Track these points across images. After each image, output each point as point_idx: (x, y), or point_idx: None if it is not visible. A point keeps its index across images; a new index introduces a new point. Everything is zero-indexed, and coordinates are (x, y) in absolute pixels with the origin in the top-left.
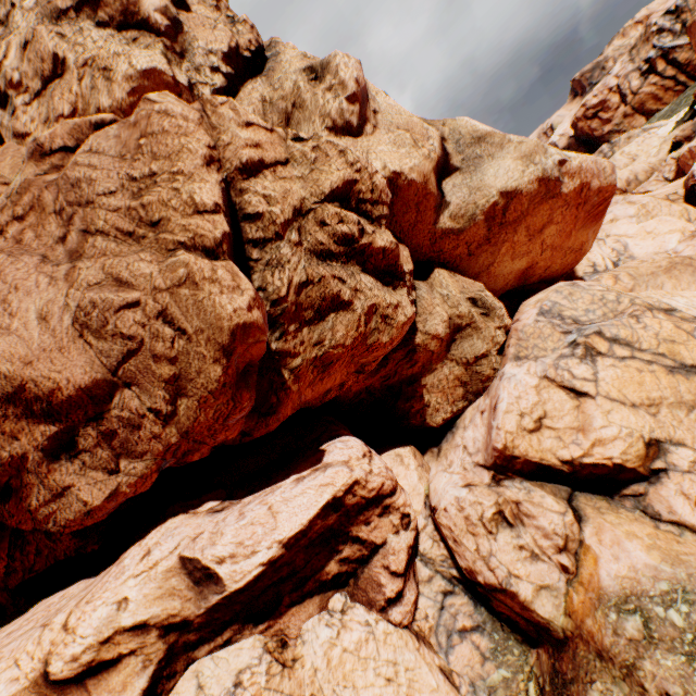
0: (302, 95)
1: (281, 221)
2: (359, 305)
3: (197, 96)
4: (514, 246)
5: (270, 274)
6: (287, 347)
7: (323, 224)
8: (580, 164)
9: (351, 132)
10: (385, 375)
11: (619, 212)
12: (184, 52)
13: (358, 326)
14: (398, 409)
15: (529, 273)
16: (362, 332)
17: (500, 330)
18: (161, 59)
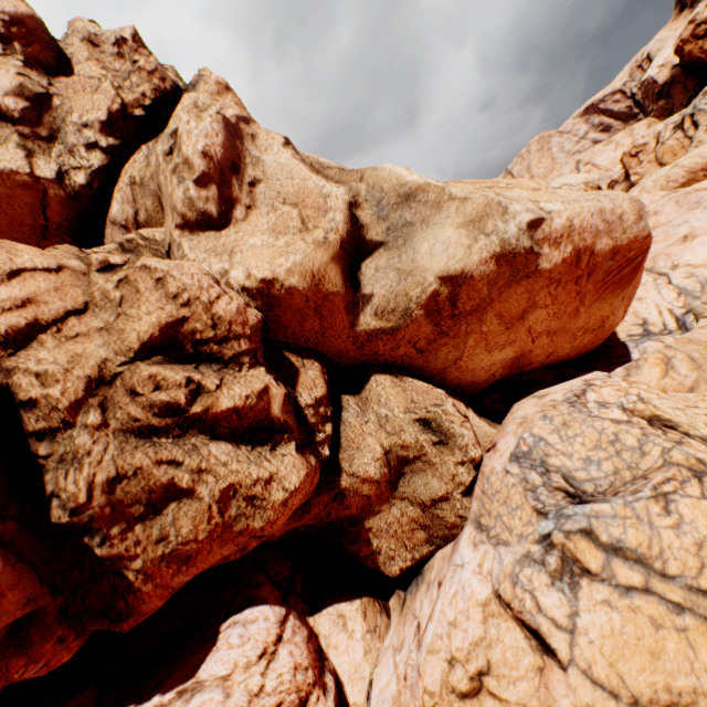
0: (159, 176)
1: (64, 404)
2: (206, 490)
3: (70, 185)
4: (486, 336)
5: (63, 474)
6: (117, 551)
7: (134, 393)
8: (569, 221)
9: (212, 223)
10: (315, 517)
11: (698, 223)
12: (55, 133)
13: (210, 517)
14: (346, 547)
15: (522, 361)
16: (220, 521)
17: (464, 465)
18: (15, 154)
